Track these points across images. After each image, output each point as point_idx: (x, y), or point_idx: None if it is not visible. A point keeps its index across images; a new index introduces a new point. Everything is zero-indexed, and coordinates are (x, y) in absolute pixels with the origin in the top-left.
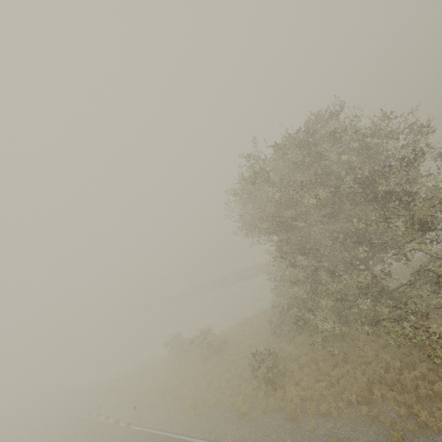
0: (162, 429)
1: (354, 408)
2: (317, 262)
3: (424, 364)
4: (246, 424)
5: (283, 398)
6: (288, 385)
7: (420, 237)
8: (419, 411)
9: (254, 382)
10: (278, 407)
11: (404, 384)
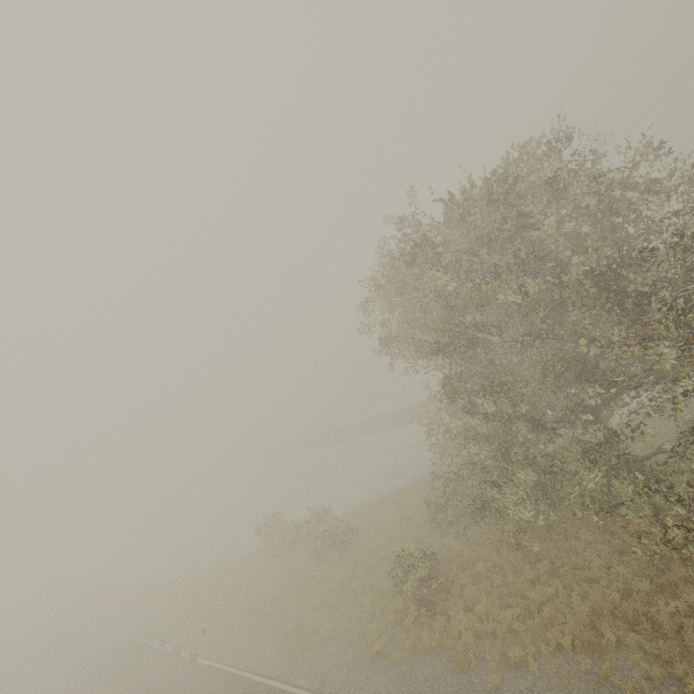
0: (247, 668)
1: (567, 658)
2: (512, 407)
3: (693, 589)
4: (382, 670)
5: (445, 631)
6: (454, 608)
7: None
8: (685, 674)
9: (398, 601)
10: (437, 645)
11: (657, 622)
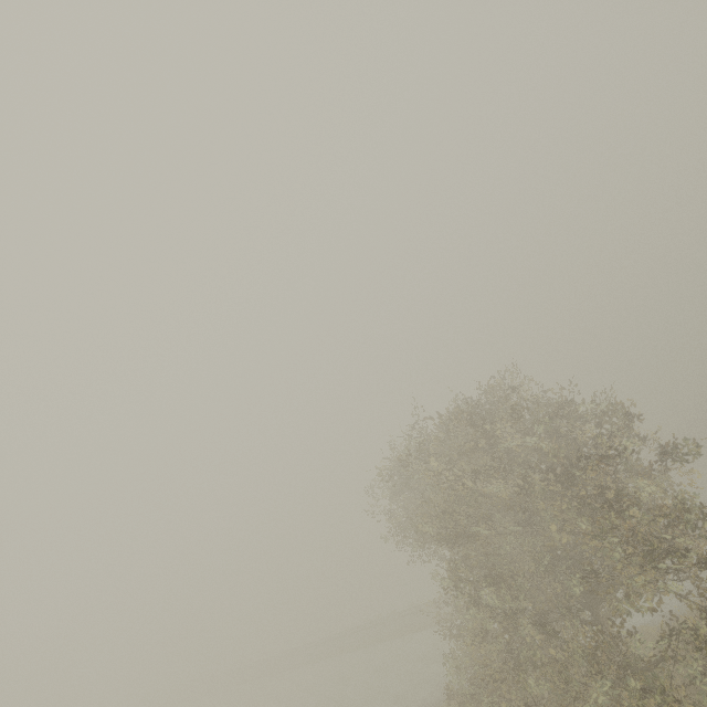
0: None
1: None
2: (513, 600)
3: None
4: None
5: None
6: None
7: (651, 566)
8: None
9: None
10: None
11: None
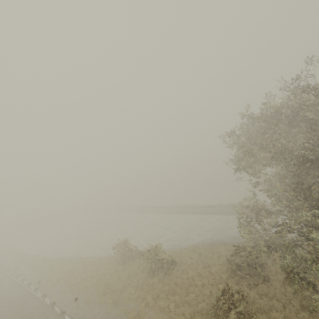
0: None
1: None
2: None
3: None
4: None
5: None
6: None
7: None
8: None
9: None
10: None
11: None
